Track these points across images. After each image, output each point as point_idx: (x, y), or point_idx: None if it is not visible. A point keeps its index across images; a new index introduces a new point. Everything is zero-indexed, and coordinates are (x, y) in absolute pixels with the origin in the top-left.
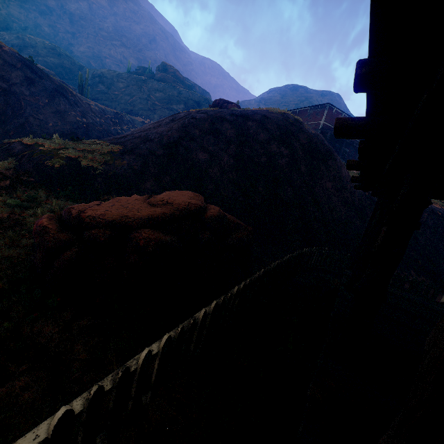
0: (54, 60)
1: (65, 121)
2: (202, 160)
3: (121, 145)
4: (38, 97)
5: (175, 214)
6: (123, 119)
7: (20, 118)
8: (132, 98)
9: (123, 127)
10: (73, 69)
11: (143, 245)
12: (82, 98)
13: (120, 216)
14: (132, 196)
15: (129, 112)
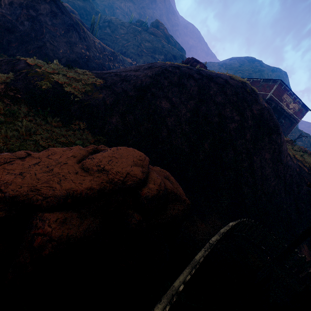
0: (80, 3)
1: (73, 50)
2: (163, 108)
3: (103, 79)
4: (57, 28)
5: (105, 189)
6: (117, 58)
7: (40, 41)
8: (128, 43)
9: (115, 64)
10: (92, 13)
11: (38, 246)
12: (90, 35)
13: (29, 189)
14: (74, 148)
15: (123, 53)
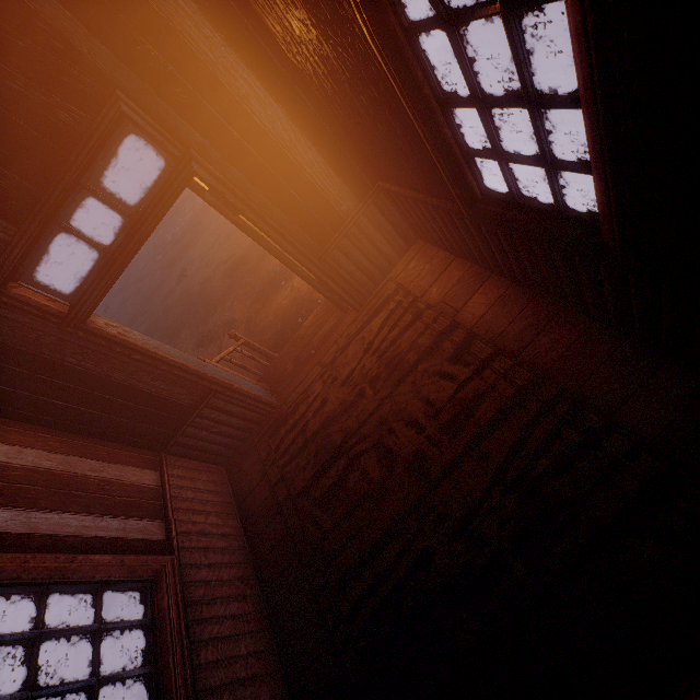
0: None
1: None
2: None
3: None
4: None
5: None
6: None
7: None
8: None
9: None
10: None
11: None
12: None
13: None
14: None
15: None
